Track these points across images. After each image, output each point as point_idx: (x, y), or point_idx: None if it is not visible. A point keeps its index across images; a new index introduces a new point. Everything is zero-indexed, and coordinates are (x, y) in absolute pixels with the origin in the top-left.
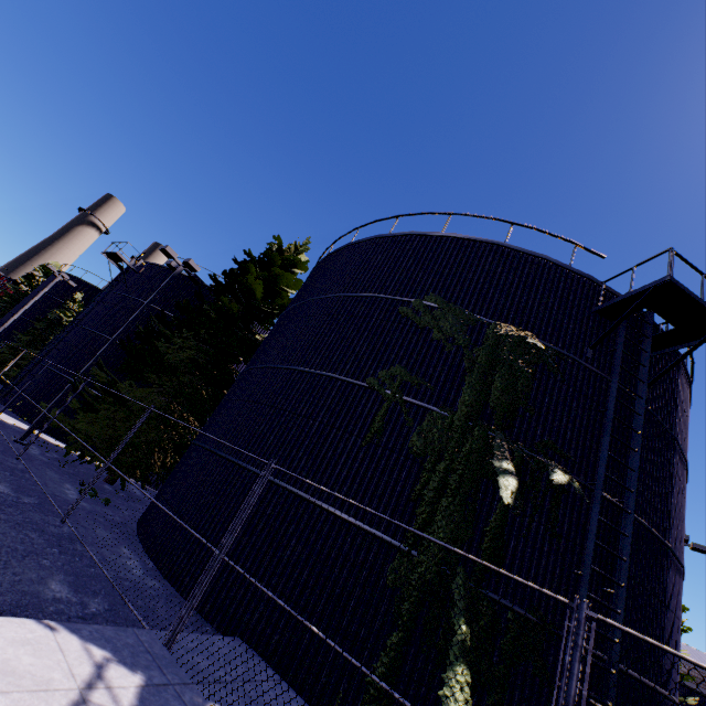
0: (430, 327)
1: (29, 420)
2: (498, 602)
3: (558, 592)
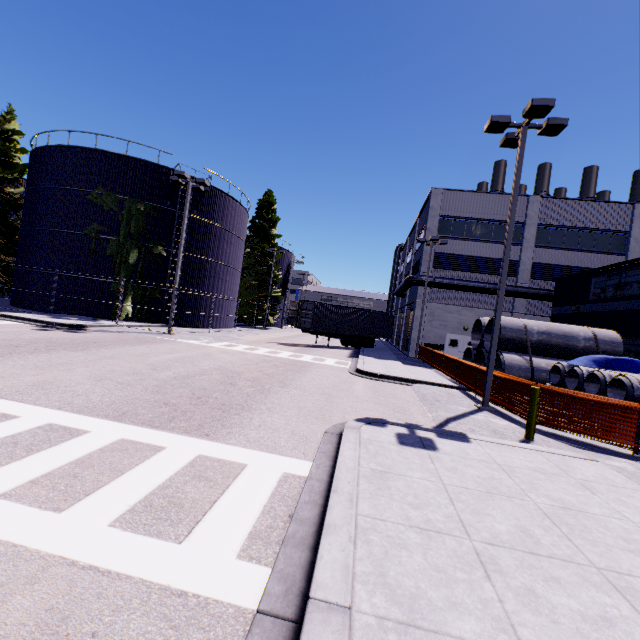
0: (103, 205)
1: None
2: (145, 287)
3: (164, 280)
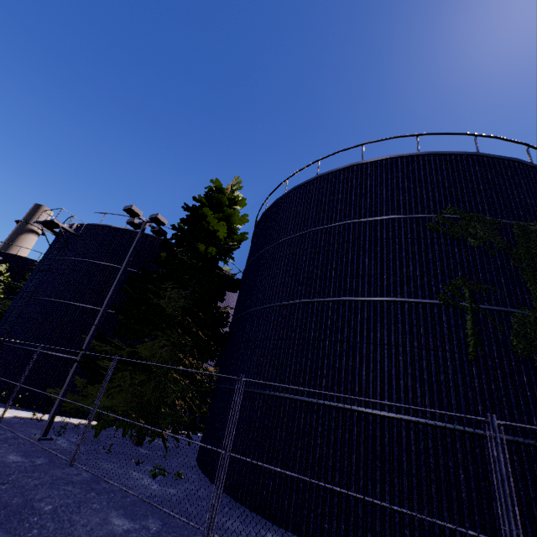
0: (465, 236)
1: (12, 404)
2: None
3: None
